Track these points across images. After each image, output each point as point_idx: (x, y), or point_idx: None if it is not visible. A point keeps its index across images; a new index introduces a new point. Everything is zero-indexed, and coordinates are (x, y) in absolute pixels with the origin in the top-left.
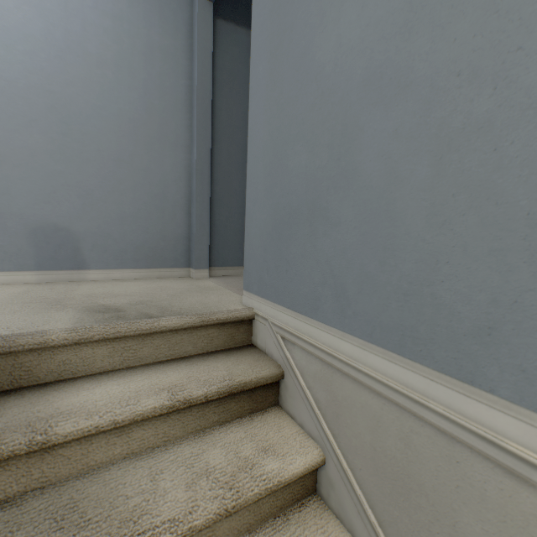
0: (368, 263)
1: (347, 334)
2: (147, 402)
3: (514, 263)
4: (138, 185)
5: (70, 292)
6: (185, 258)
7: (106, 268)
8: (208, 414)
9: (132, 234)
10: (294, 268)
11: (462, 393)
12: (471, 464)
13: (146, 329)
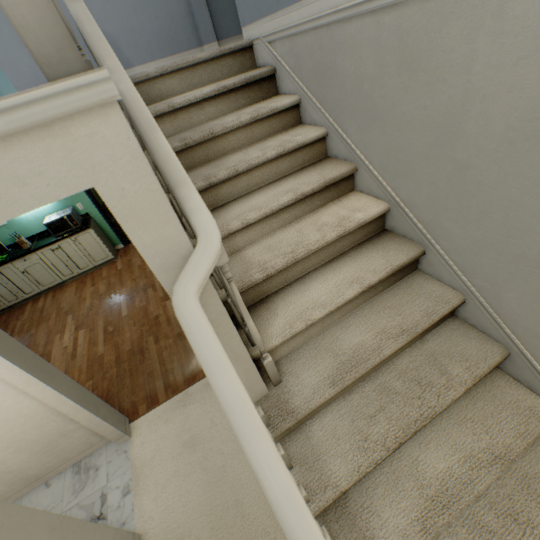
0: None
1: (293, 6)
2: (206, 90)
3: None
4: None
5: None
6: (195, 37)
7: (144, 63)
8: (239, 100)
9: (148, 24)
10: None
11: None
12: (336, 33)
13: (191, 62)
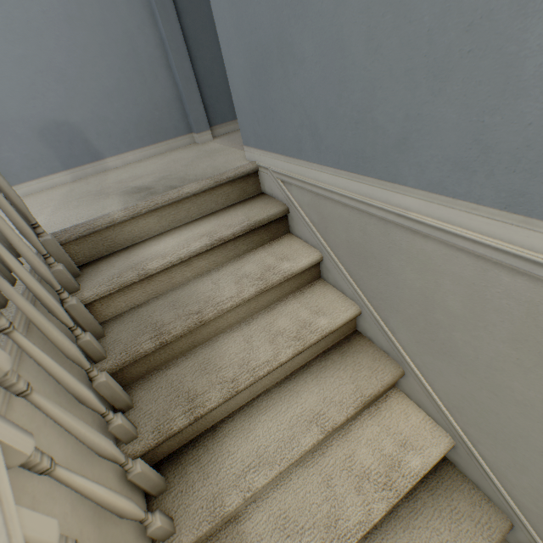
0: (330, 100)
1: (324, 167)
2: (195, 245)
3: (419, 81)
4: (104, 47)
5: (104, 183)
6: (184, 123)
7: (118, 153)
8: (239, 246)
9: (125, 111)
10: (277, 115)
11: (390, 190)
12: (395, 233)
13: (175, 198)
